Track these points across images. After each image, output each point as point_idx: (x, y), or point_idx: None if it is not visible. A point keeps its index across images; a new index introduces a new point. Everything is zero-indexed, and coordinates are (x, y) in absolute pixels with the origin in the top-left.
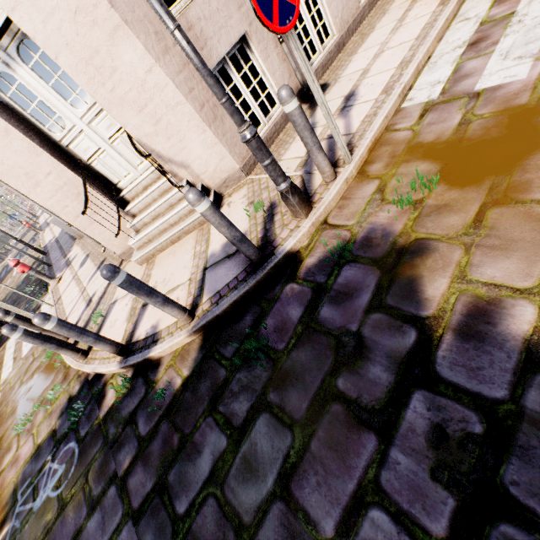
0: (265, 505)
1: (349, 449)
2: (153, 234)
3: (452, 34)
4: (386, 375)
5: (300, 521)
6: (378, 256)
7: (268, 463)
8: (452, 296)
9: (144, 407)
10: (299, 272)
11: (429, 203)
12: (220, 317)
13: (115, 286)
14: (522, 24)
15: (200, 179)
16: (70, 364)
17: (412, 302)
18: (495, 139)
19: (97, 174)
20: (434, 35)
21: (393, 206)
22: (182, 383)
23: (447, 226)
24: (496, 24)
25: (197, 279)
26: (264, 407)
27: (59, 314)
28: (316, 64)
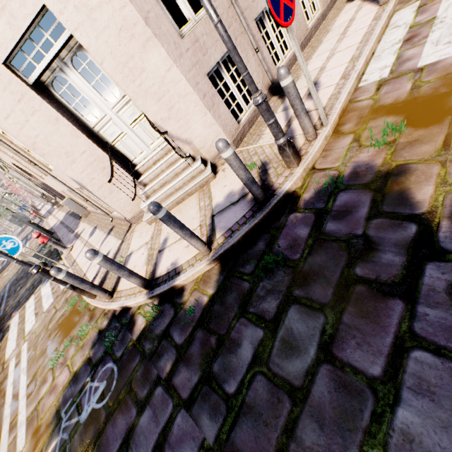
0: (312, 370)
1: (379, 314)
2: (161, 198)
3: (388, 37)
4: (398, 257)
5: (349, 374)
6: (367, 182)
7: (307, 339)
8: (440, 196)
9: (176, 324)
10: (298, 204)
11: (401, 141)
12: (234, 247)
13: (128, 243)
14: (444, 23)
15: (199, 152)
16: (96, 305)
17: (406, 206)
18: (444, 93)
19: (118, 153)
20: (374, 38)
21: (370, 148)
22: (209, 299)
23: (421, 153)
24: (423, 26)
25: (207, 224)
26: (292, 301)
27: (76, 272)
28: None
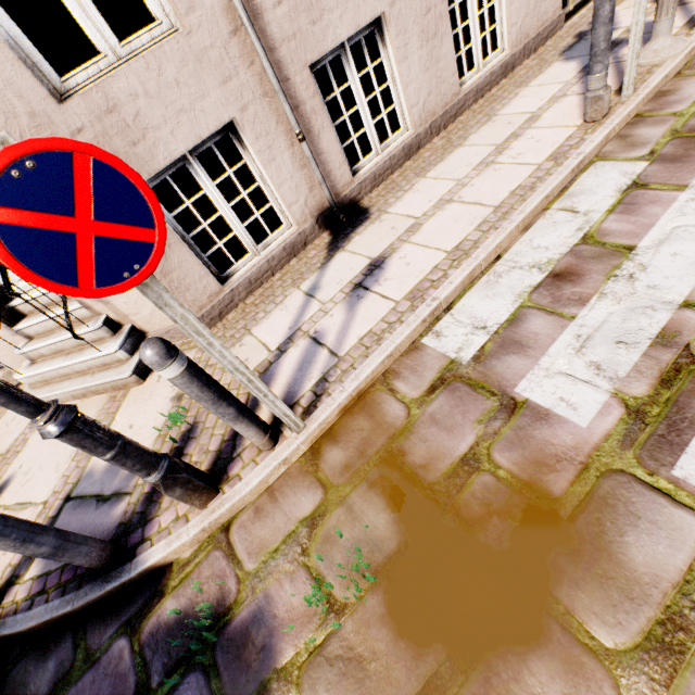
0: None
1: None
2: (51, 376)
3: (544, 228)
4: None
5: None
6: None
7: None
8: None
9: None
10: (147, 619)
11: (346, 629)
12: (27, 631)
13: None
14: (632, 286)
15: (130, 319)
16: None
17: None
18: (487, 551)
19: None
20: (516, 221)
21: (307, 582)
22: None
23: None
24: (601, 257)
25: (50, 513)
26: None
27: None
28: (365, 173)
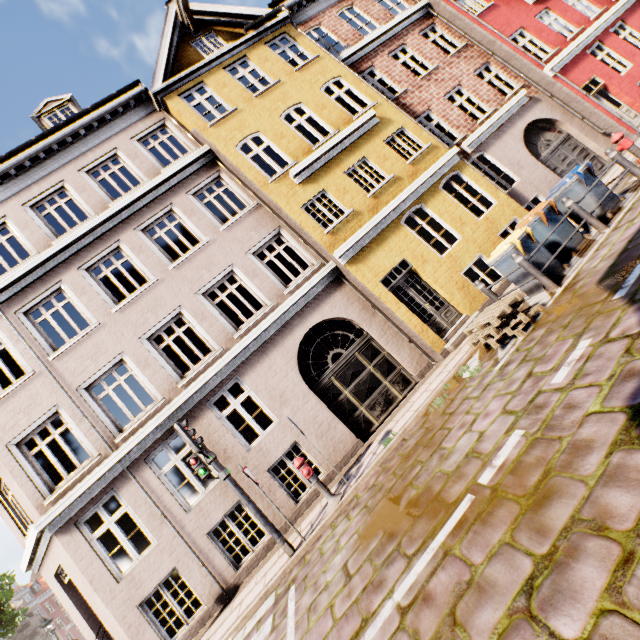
0: None
1: None
2: None
3: None
4: None
5: None
6: None
7: None
8: None
9: None
10: None
11: None
12: None
13: None
14: None
15: None
16: None
17: None
18: None
19: None
20: (226, 634)
21: None
22: None
23: None
24: None
25: None
26: None
27: None
28: (243, 566)
